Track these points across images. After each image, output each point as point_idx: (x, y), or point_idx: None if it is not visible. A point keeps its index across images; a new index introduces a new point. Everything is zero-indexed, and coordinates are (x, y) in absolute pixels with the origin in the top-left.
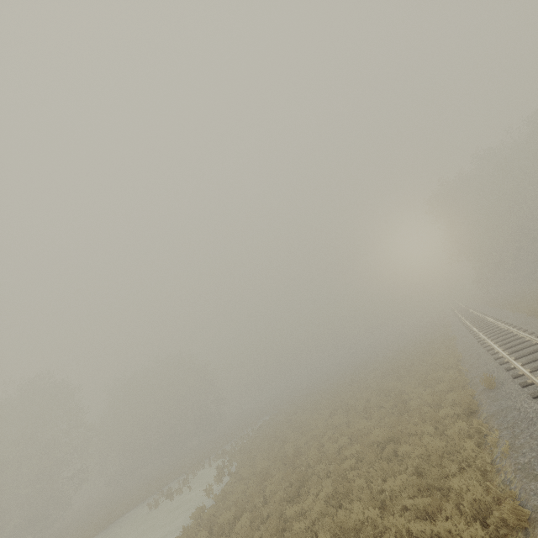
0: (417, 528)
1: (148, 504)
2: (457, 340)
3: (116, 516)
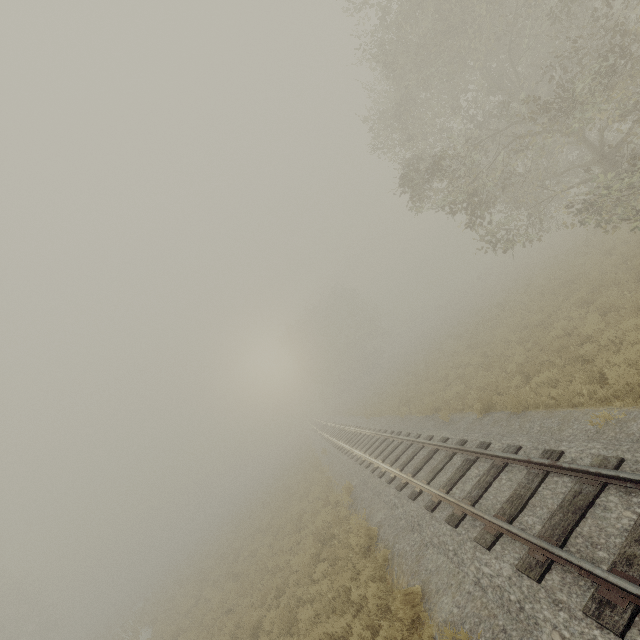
0: (303, 505)
1: None
2: (313, 443)
3: None
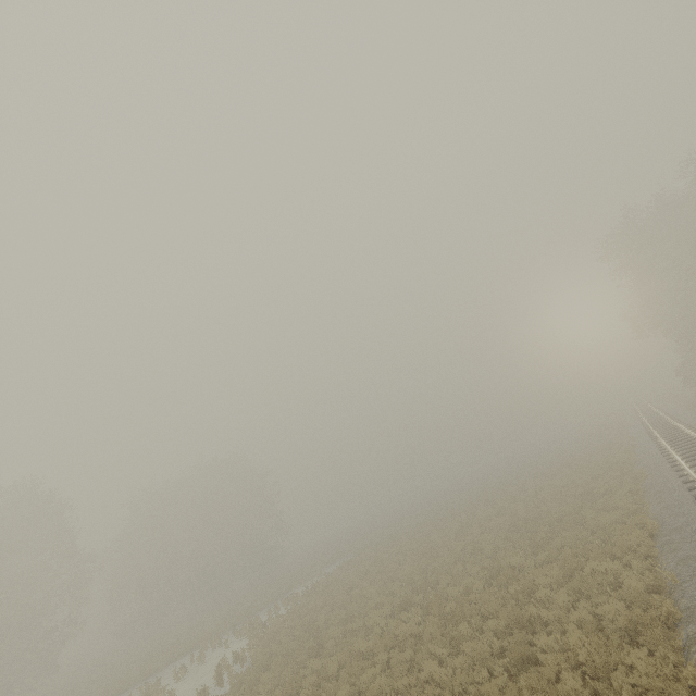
0: None
1: None
2: (648, 481)
3: None
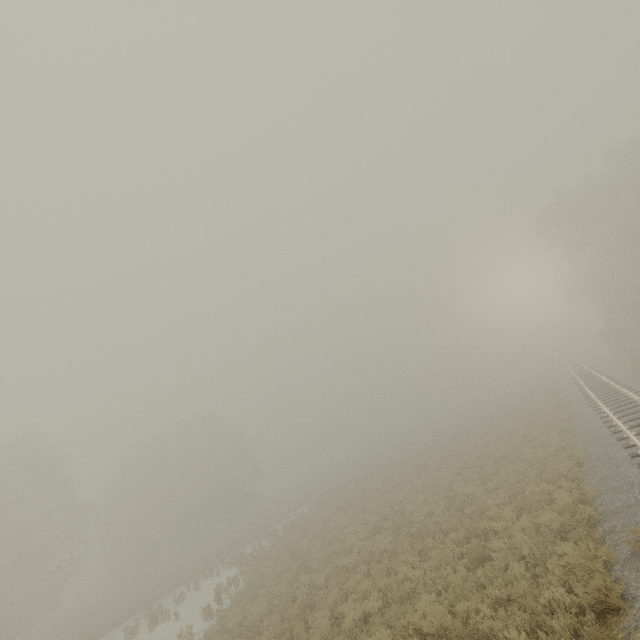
0: None
1: (123, 631)
2: (575, 423)
3: (93, 635)
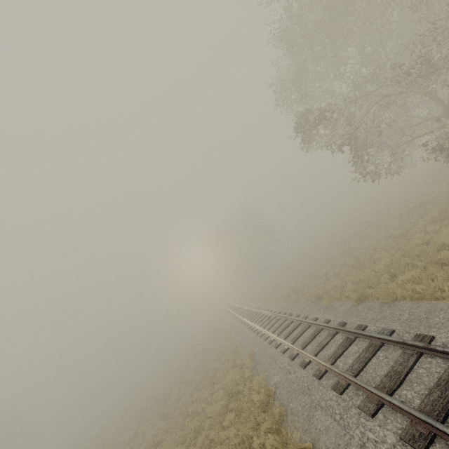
0: (217, 365)
1: None
2: (225, 319)
3: None
